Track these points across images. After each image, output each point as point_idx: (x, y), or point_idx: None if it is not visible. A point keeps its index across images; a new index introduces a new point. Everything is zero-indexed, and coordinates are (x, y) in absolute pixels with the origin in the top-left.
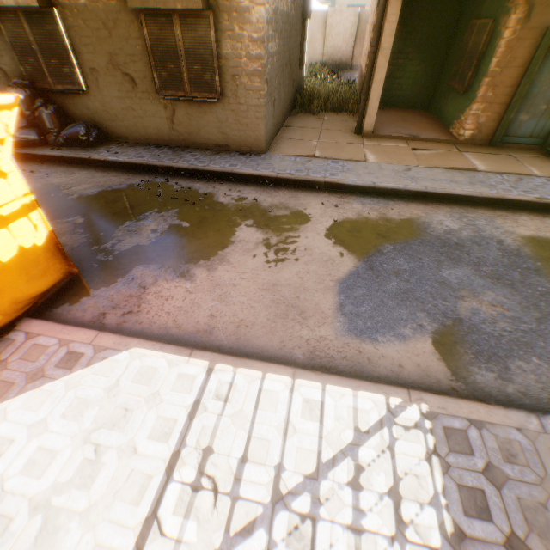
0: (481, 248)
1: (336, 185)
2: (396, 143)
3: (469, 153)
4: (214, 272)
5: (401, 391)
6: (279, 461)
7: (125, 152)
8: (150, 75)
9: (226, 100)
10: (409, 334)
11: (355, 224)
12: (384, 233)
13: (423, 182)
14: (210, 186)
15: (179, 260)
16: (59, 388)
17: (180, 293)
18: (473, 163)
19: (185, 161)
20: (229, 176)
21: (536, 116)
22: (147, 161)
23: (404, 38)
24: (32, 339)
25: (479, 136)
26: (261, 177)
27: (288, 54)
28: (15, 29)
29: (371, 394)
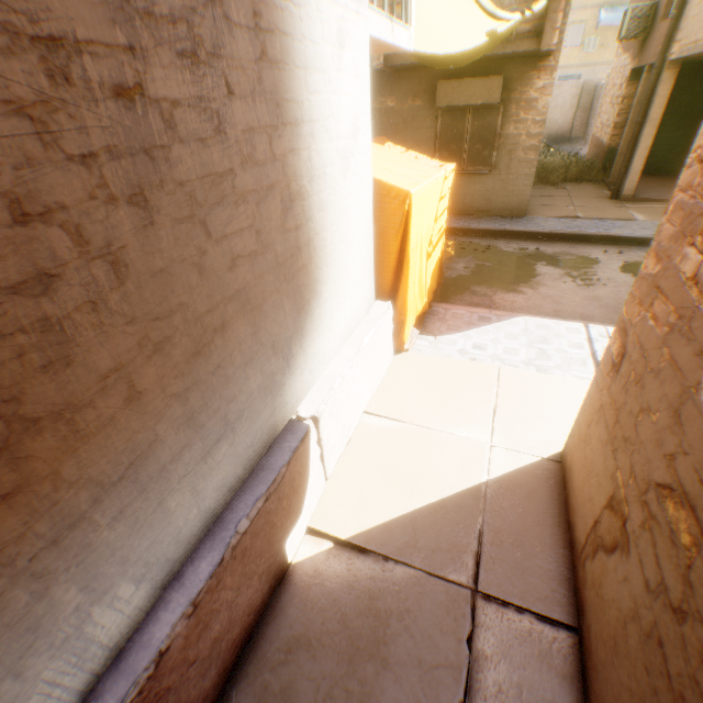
0: None
1: (612, 238)
2: (661, 205)
3: None
4: (537, 290)
5: None
6: None
7: None
8: (431, 155)
9: (497, 172)
10: None
11: None
12: None
13: None
14: (487, 241)
15: (502, 283)
16: (490, 329)
17: (519, 299)
18: None
19: (456, 223)
20: (501, 234)
21: None
22: None
23: None
24: (448, 310)
25: None
26: (534, 233)
27: None
28: None
29: None
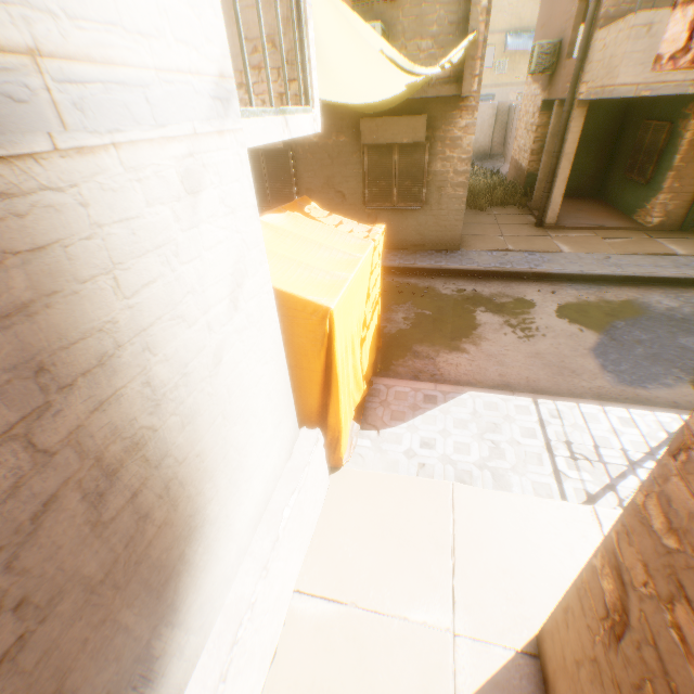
0: None
1: (543, 274)
2: (582, 234)
3: (661, 239)
4: (480, 347)
5: (687, 412)
6: (621, 447)
7: None
8: (361, 190)
9: (428, 207)
10: (670, 383)
11: (578, 307)
12: (609, 312)
13: (627, 268)
14: (424, 281)
15: (444, 339)
16: (437, 413)
17: (463, 361)
18: (669, 248)
19: (392, 261)
20: (437, 272)
21: None
22: None
23: None
24: (390, 388)
25: (667, 222)
26: (470, 271)
27: None
28: (250, 163)
29: (665, 414)
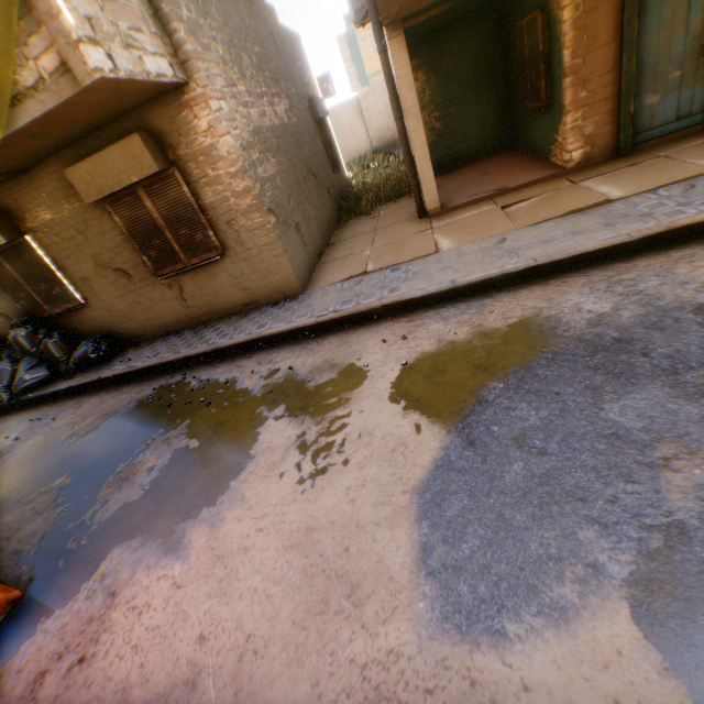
0: (668, 334)
1: (399, 304)
2: (478, 209)
3: (590, 179)
4: (219, 529)
5: None
6: None
7: (140, 355)
8: (141, 259)
9: (232, 252)
10: (572, 599)
11: (435, 361)
12: (484, 361)
13: (528, 252)
14: (234, 367)
15: (173, 518)
16: None
17: (161, 592)
18: (600, 192)
19: (204, 343)
20: (257, 343)
21: (672, 89)
22: (161, 360)
23: (444, 83)
24: None
25: (595, 151)
26: (297, 330)
27: (303, 165)
28: None
29: None
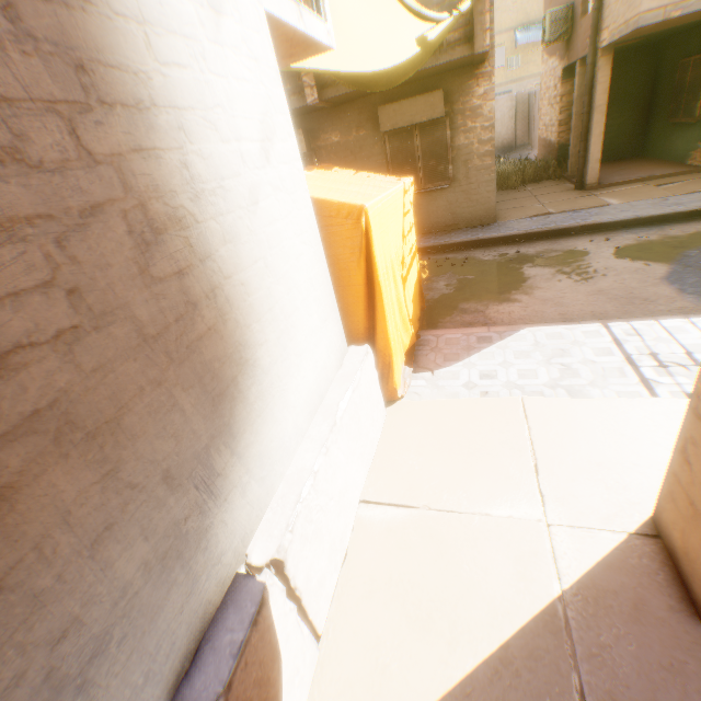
0: None
1: (593, 226)
2: (630, 186)
3: None
4: (533, 295)
5: None
6: None
7: None
8: None
9: (457, 184)
10: None
11: (639, 246)
12: (677, 245)
13: (690, 204)
14: (463, 254)
15: (492, 295)
16: (494, 350)
17: (516, 309)
18: None
19: (426, 242)
20: (475, 244)
21: None
22: None
23: None
24: (440, 337)
25: None
26: (510, 237)
27: None
28: None
29: None
